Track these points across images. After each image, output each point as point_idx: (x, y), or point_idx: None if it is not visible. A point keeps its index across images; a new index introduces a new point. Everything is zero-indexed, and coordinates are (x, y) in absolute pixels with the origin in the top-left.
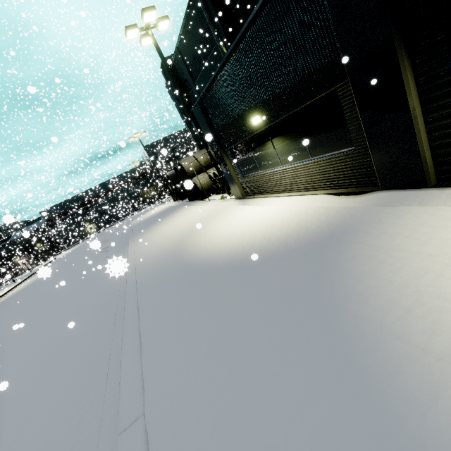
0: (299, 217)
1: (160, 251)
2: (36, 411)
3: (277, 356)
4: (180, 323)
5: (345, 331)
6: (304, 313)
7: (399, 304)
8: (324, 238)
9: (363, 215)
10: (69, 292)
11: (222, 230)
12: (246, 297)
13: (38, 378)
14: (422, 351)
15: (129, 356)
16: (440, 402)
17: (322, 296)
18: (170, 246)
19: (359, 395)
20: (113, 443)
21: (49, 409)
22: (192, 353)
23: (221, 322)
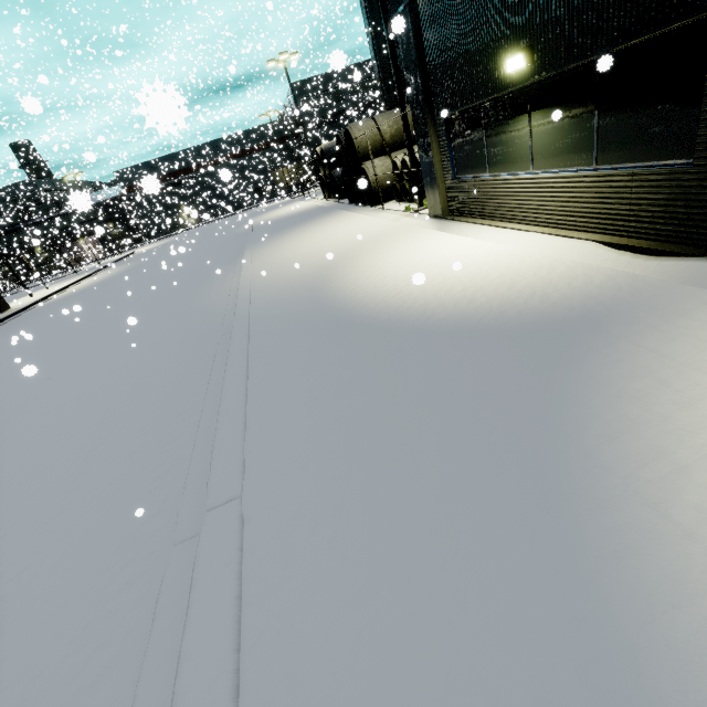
0: (536, 273)
1: (291, 278)
2: (103, 452)
3: (445, 477)
4: (307, 393)
5: (563, 472)
6: (502, 429)
7: (670, 456)
8: (571, 319)
9: (658, 295)
10: (151, 308)
11: (396, 266)
12: (414, 380)
13: (107, 413)
14: (684, 534)
15: (229, 419)
16: (687, 610)
17: (540, 410)
18: (307, 272)
19: (558, 564)
20: (198, 517)
21: (120, 453)
22: (319, 438)
23: (369, 407)
